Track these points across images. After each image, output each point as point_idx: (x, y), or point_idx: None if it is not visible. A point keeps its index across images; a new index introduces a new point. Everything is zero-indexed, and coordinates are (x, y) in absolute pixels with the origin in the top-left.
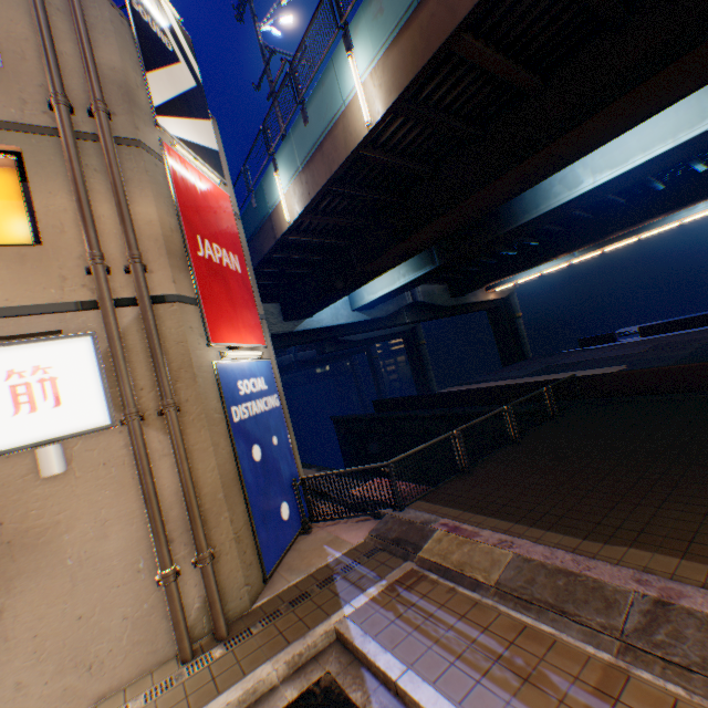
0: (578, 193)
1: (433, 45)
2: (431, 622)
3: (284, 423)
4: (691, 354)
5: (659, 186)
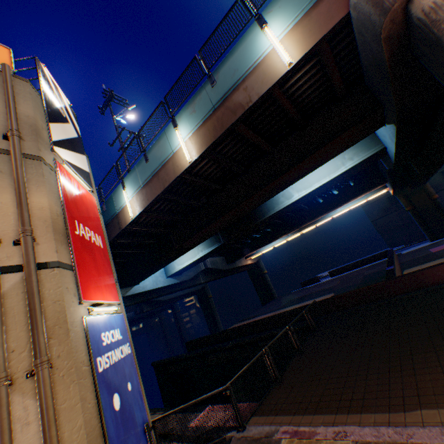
0: (292, 200)
1: (225, 126)
2: None
3: (135, 368)
4: (362, 281)
5: (321, 200)
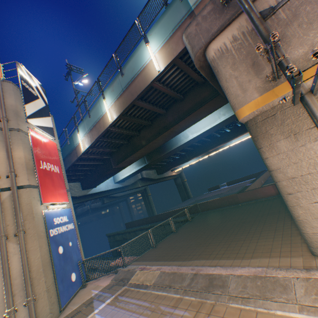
0: (188, 139)
1: (128, 102)
2: (128, 304)
3: (76, 235)
4: (237, 191)
5: (218, 135)
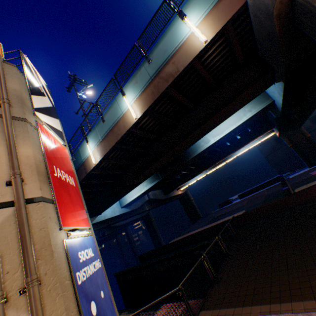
0: (210, 144)
1: (160, 90)
2: None
3: (105, 278)
4: (264, 200)
5: (228, 143)
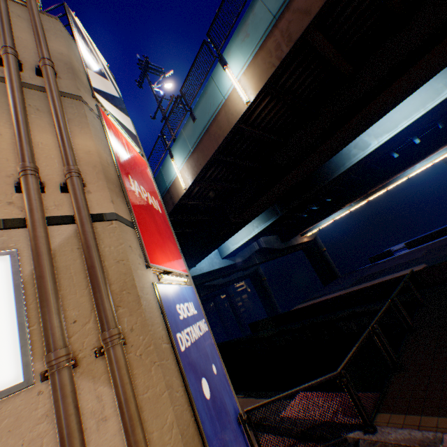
0: (369, 150)
1: (294, 37)
2: None
3: (215, 347)
4: None
5: (396, 154)
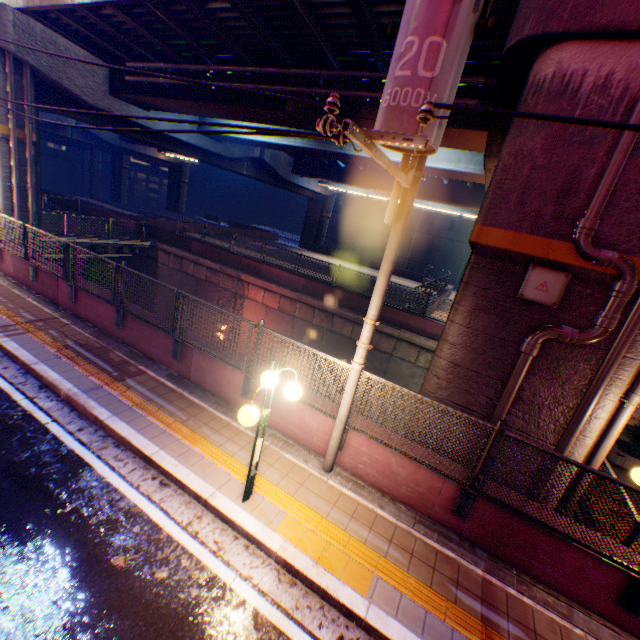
0: None
1: None
2: None
3: None
4: None
5: None
